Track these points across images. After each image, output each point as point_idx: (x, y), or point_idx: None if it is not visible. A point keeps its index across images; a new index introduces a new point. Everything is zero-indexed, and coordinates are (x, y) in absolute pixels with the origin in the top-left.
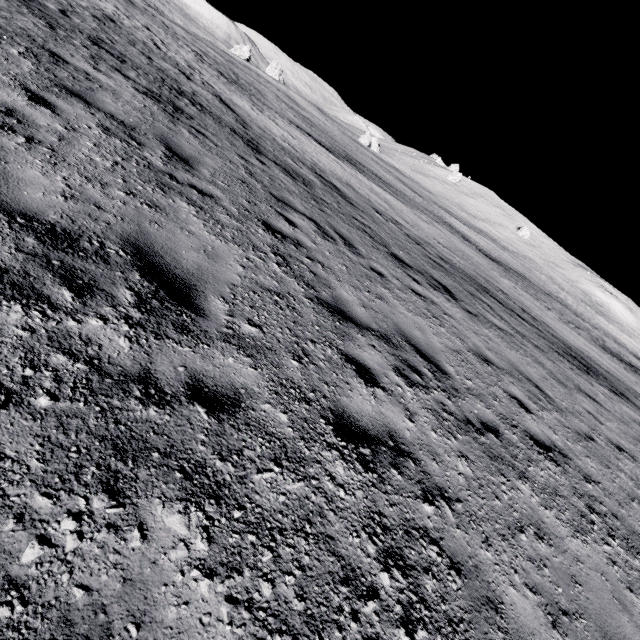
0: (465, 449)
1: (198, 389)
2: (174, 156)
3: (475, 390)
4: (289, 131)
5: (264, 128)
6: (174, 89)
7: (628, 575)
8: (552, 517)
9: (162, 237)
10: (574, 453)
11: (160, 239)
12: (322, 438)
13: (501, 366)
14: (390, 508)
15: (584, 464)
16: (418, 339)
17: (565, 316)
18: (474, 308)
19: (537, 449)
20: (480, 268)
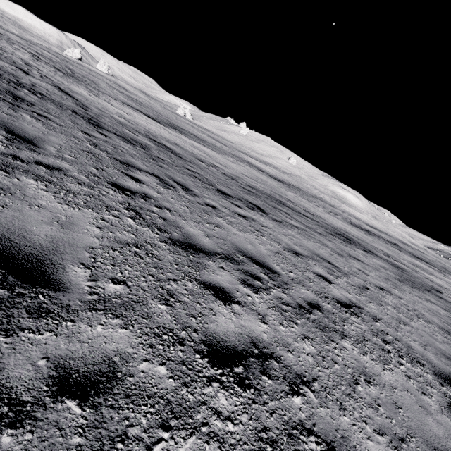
0: (305, 330)
1: (65, 379)
2: (16, 138)
3: (297, 279)
4: (123, 109)
5: (102, 108)
6: (12, 82)
7: (419, 382)
8: (369, 360)
9: (7, 218)
10: (362, 303)
11: (5, 220)
12: (201, 375)
13: (306, 254)
14: (271, 418)
15: (370, 309)
16: (251, 251)
17: (327, 208)
18: (278, 217)
19: (344, 309)
20: (274, 188)
